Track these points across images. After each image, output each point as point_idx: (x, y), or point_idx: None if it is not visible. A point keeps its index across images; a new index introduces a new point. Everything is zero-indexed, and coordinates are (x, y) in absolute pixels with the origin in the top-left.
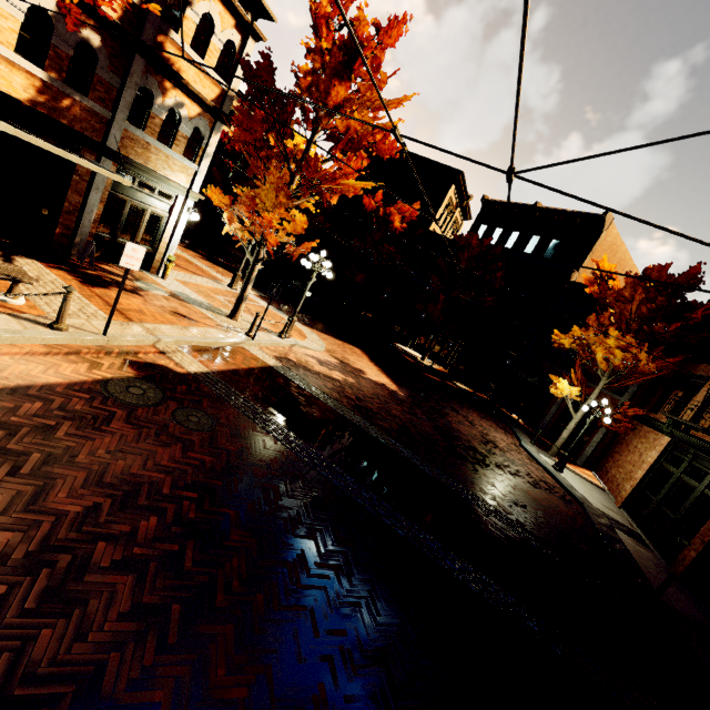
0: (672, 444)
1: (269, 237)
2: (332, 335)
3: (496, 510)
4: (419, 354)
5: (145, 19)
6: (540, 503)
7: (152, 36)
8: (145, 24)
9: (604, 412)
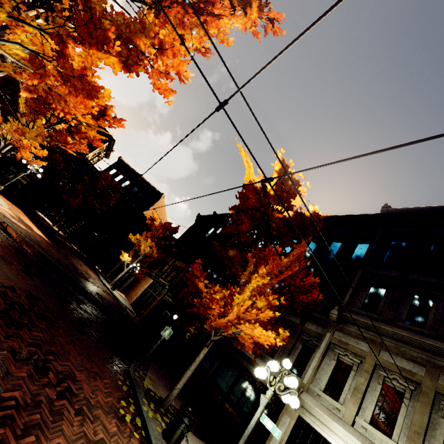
0: (153, 282)
1: (23, 152)
2: (3, 196)
3: (93, 293)
4: (50, 221)
5: (5, 28)
6: (106, 296)
7: (3, 34)
8: (4, 30)
9: (136, 269)
